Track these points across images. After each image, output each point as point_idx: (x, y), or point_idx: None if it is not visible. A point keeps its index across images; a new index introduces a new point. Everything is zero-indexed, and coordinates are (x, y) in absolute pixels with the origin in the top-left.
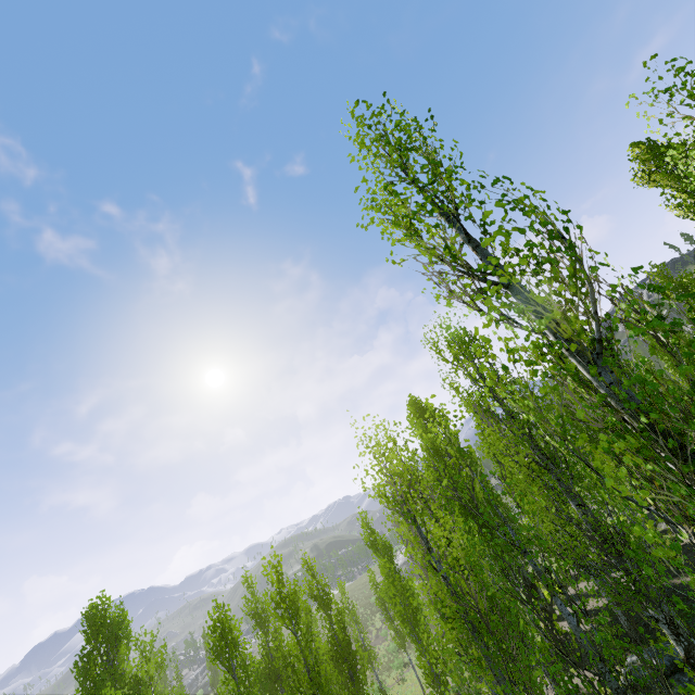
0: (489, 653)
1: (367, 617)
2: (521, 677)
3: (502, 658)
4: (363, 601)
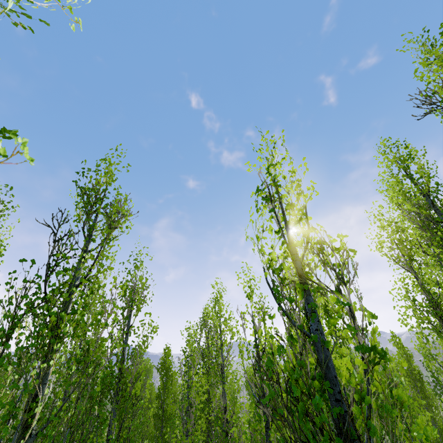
0: None
1: None
2: None
3: None
4: None
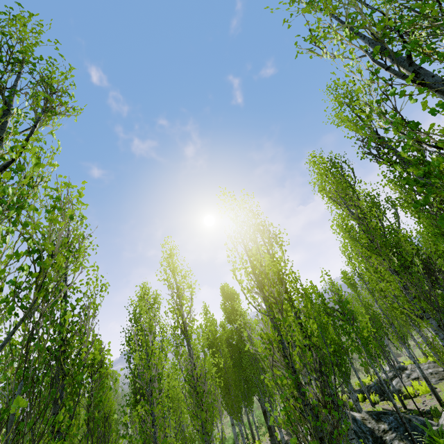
0: None
1: None
2: None
3: None
4: None
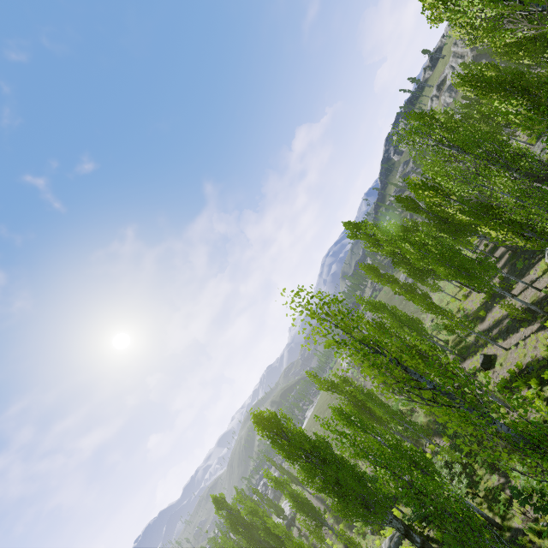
0: None
1: None
2: None
3: None
4: None
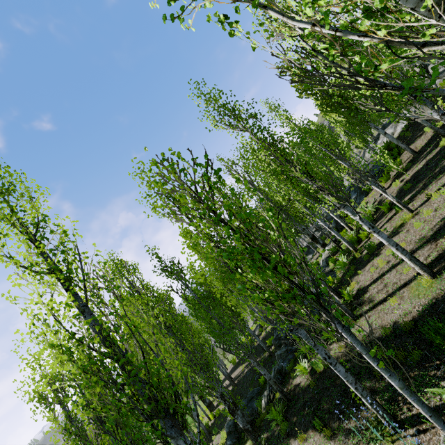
0: None
1: None
2: None
3: None
4: None
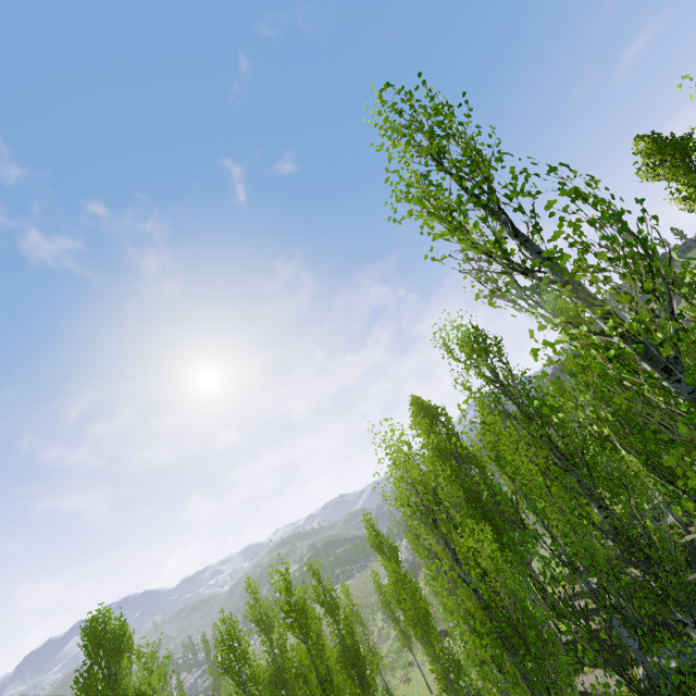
0: (527, 671)
1: (369, 616)
2: (562, 695)
3: (541, 676)
4: (363, 600)
